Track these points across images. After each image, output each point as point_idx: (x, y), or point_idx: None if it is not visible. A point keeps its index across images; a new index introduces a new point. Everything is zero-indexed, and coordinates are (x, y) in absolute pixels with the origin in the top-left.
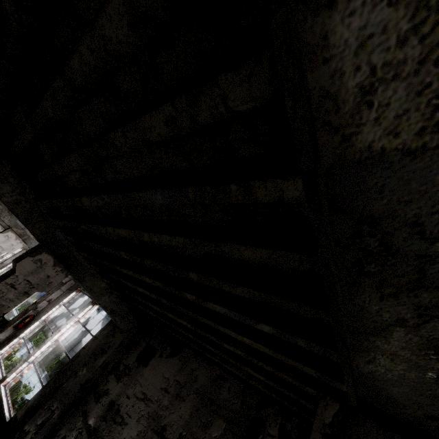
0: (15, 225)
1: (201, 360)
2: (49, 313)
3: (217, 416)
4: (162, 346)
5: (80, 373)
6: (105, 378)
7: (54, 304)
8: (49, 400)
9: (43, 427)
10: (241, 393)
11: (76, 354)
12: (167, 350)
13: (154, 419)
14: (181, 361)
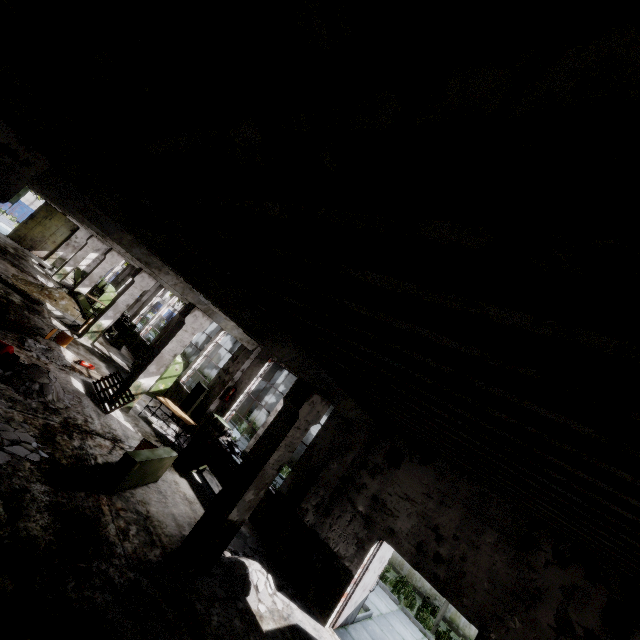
0: (198, 301)
1: (459, 474)
2: (250, 385)
3: (488, 527)
4: (409, 451)
5: (332, 466)
6: (357, 472)
7: (250, 375)
8: (312, 486)
9: (320, 508)
10: (510, 512)
11: (311, 442)
12: (416, 456)
13: (424, 518)
14: (437, 471)
